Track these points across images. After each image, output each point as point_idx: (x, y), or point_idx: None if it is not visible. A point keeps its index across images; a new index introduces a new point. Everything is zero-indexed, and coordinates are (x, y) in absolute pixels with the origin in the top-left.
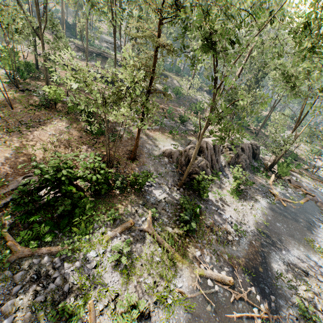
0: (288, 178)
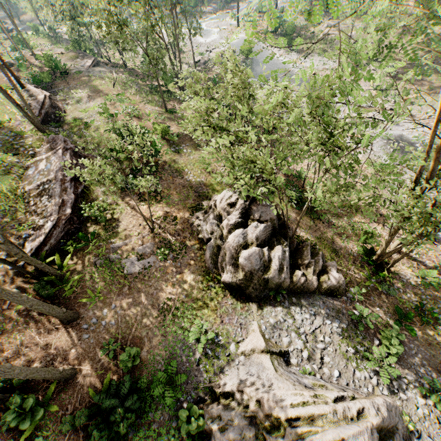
0: None
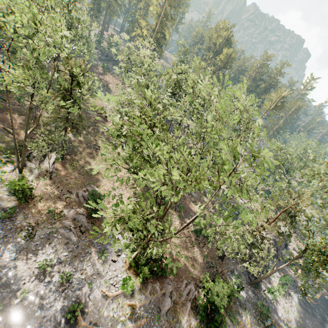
0: None
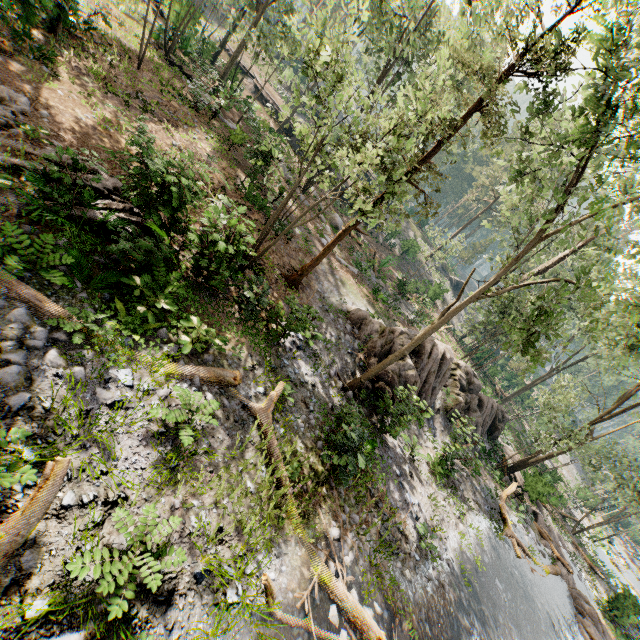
0: (534, 510)
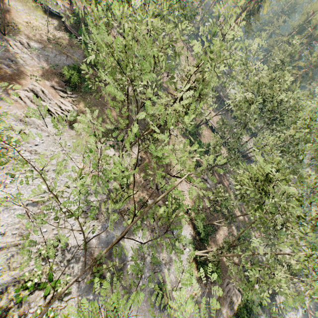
0: None
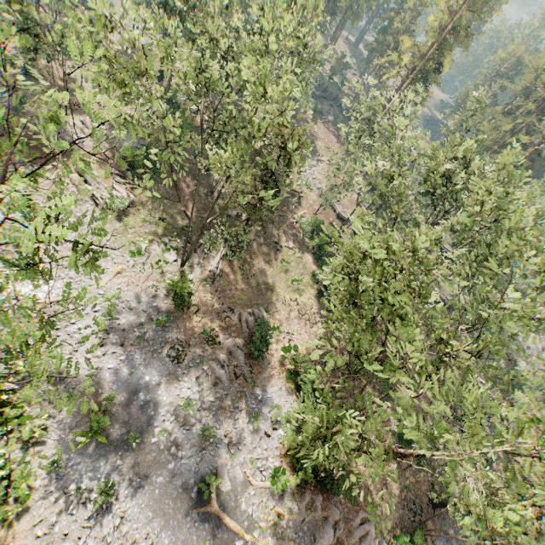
0: None
